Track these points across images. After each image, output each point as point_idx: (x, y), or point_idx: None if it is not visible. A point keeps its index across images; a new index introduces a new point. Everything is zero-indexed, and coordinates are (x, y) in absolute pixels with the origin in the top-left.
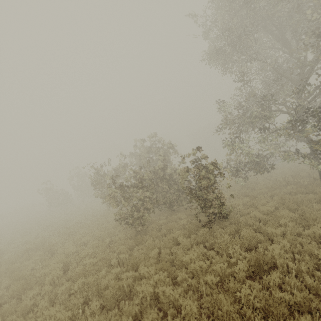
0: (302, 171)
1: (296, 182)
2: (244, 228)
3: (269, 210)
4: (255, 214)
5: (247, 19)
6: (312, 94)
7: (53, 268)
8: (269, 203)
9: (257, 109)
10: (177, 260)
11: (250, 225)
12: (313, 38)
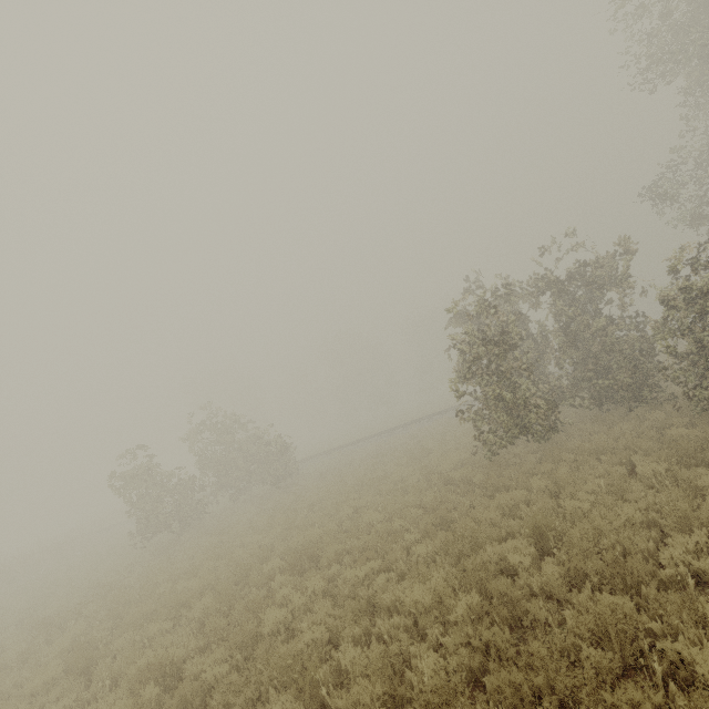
0: None
1: None
2: None
3: None
4: None
5: None
6: None
7: None
8: None
9: None
10: None
11: None
12: None
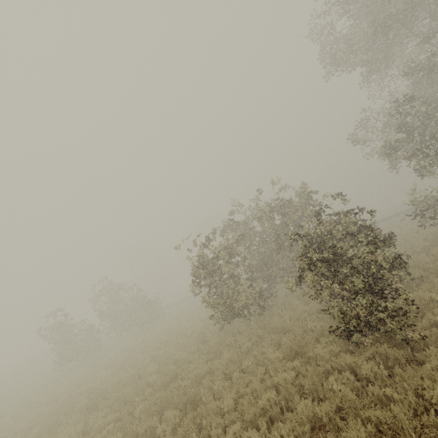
0: None
1: None
2: None
3: None
4: None
5: None
6: None
7: None
8: None
9: None
10: None
11: None
12: None
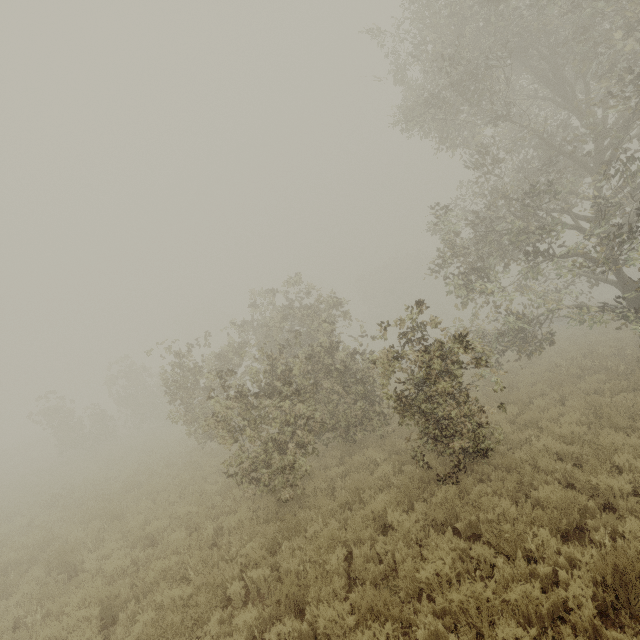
0: (598, 345)
1: (599, 367)
2: (542, 482)
3: (575, 433)
4: (546, 444)
5: (489, 39)
6: (625, 186)
7: (75, 621)
8: (567, 417)
9: (519, 219)
10: (402, 577)
11: (543, 470)
12: (626, 74)
